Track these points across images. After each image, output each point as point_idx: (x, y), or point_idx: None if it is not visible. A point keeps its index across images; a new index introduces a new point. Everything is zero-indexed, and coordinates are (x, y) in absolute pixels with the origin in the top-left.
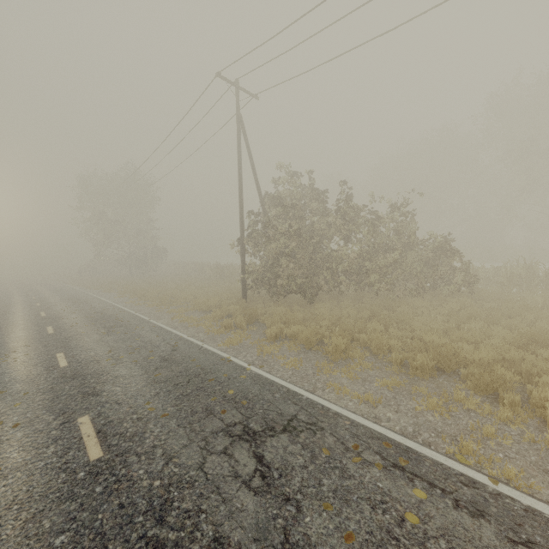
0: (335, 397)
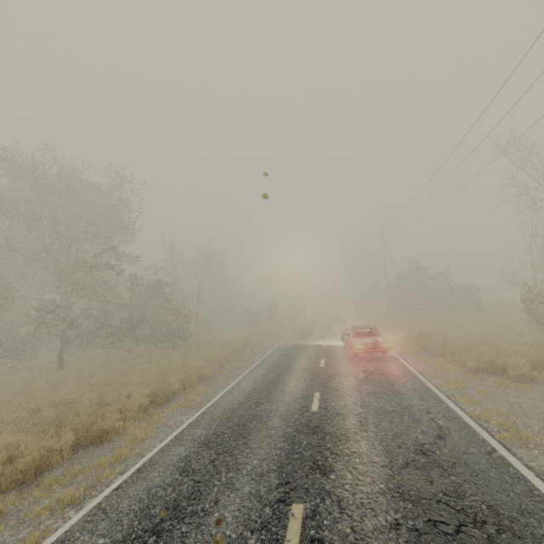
0: None
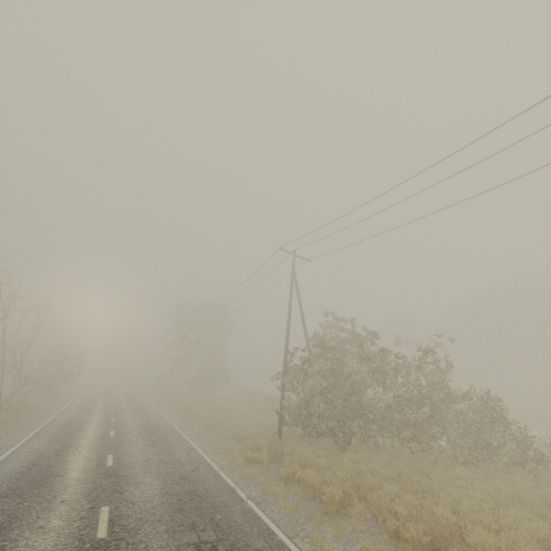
0: (309, 548)
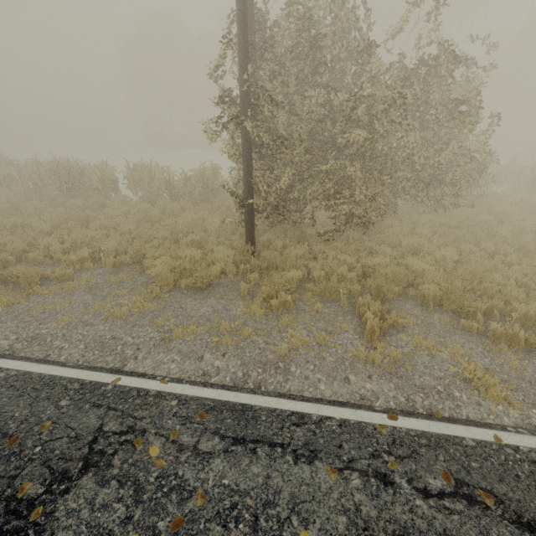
0: None
